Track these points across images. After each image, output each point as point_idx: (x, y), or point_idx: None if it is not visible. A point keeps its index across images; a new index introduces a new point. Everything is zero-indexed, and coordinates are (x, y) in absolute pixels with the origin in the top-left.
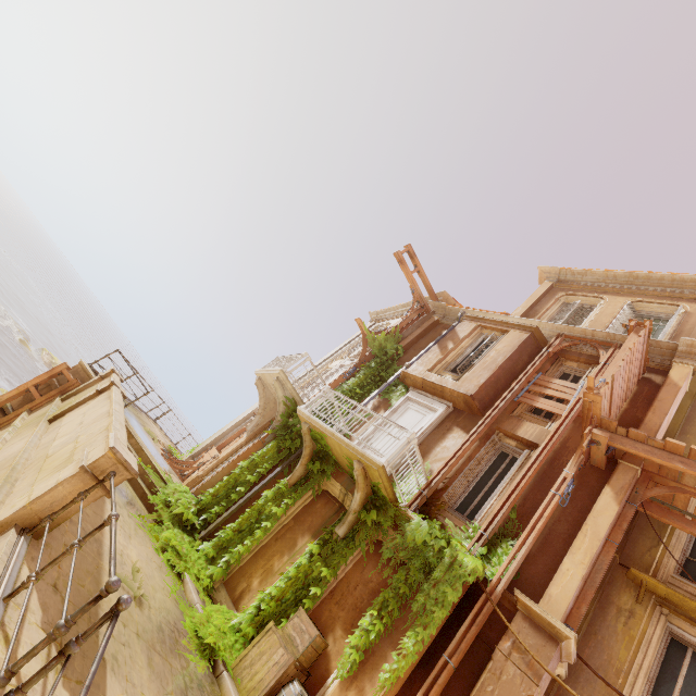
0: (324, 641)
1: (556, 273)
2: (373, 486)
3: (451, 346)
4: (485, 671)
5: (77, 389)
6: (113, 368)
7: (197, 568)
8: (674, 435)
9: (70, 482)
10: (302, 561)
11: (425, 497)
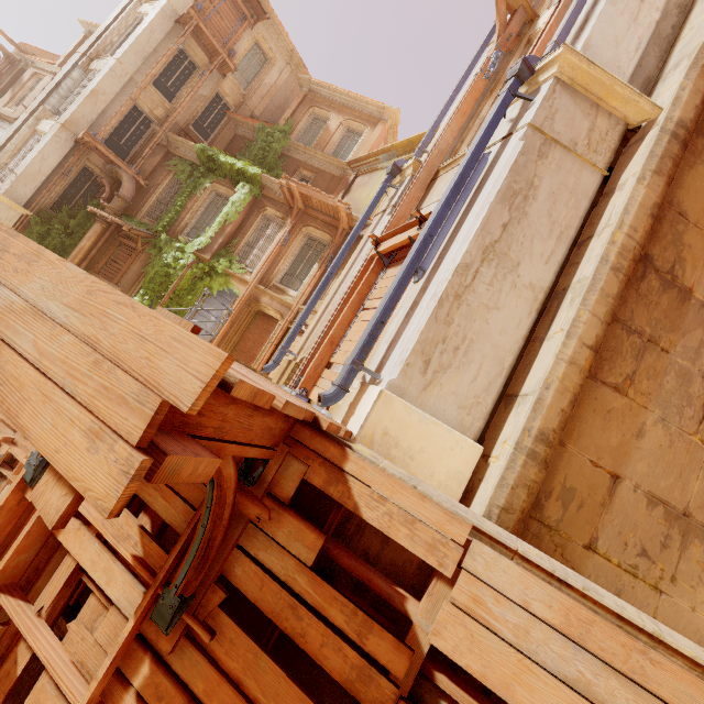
0: None
1: (87, 26)
2: None
3: (18, 89)
4: None
5: None
6: None
7: None
8: None
9: None
10: None
11: None
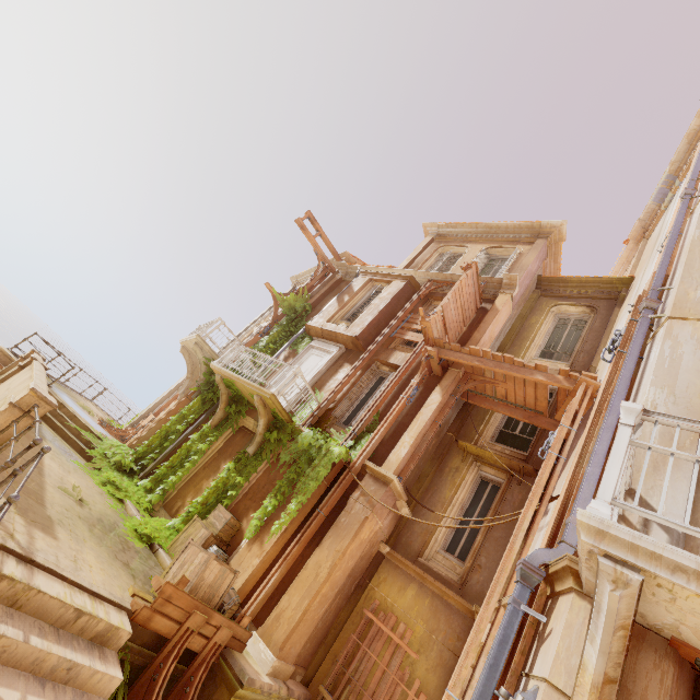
0: (238, 522)
1: (436, 228)
2: (274, 413)
3: (347, 299)
4: (342, 512)
5: (1, 371)
6: (33, 349)
7: (137, 497)
8: (505, 348)
9: (3, 415)
10: (221, 475)
11: (317, 417)
